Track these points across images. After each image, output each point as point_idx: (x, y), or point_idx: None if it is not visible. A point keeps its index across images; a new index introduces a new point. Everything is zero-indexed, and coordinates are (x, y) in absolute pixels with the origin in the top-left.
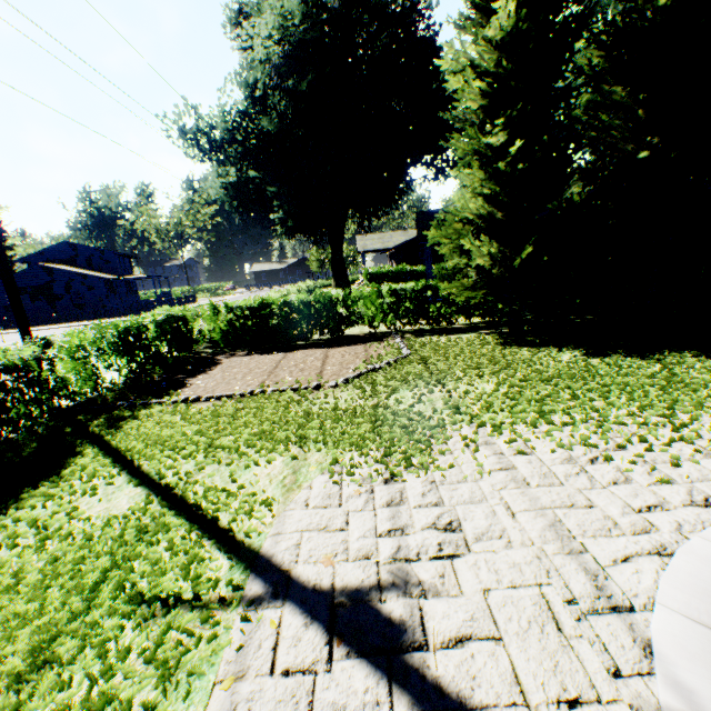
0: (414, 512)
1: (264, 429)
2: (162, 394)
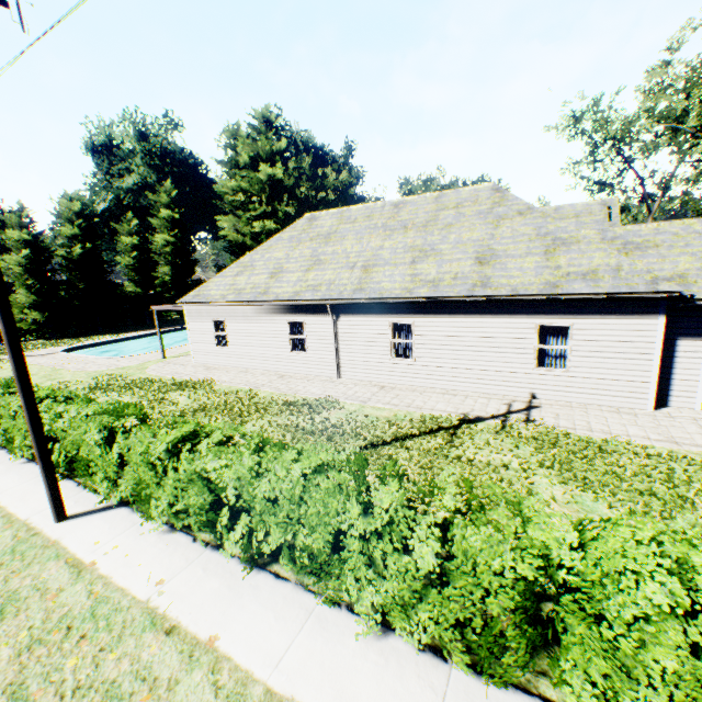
0: (29, 354)
1: None
2: None
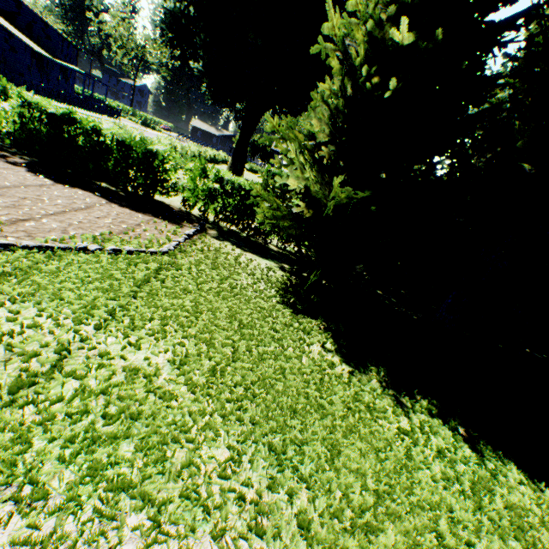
0: None
1: None
2: None
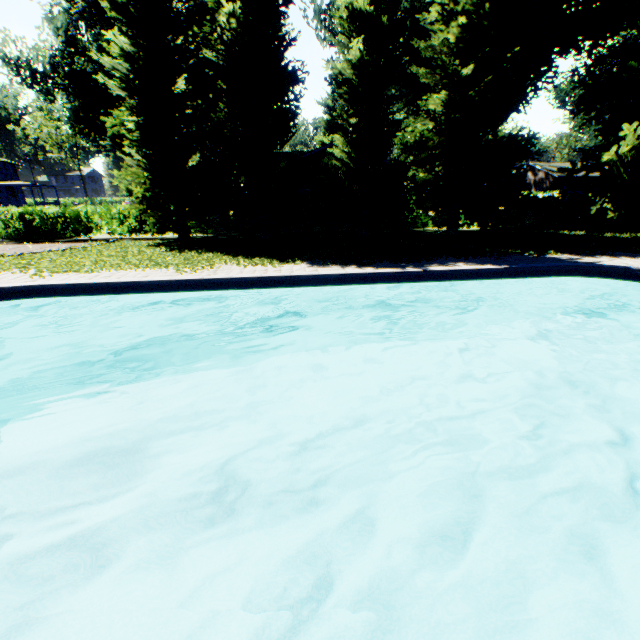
0: None
1: None
2: None
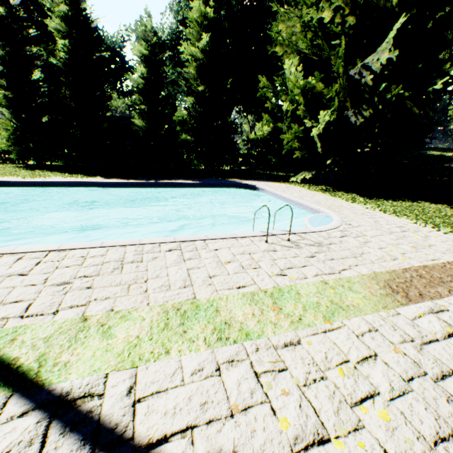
0: None
1: None
2: None
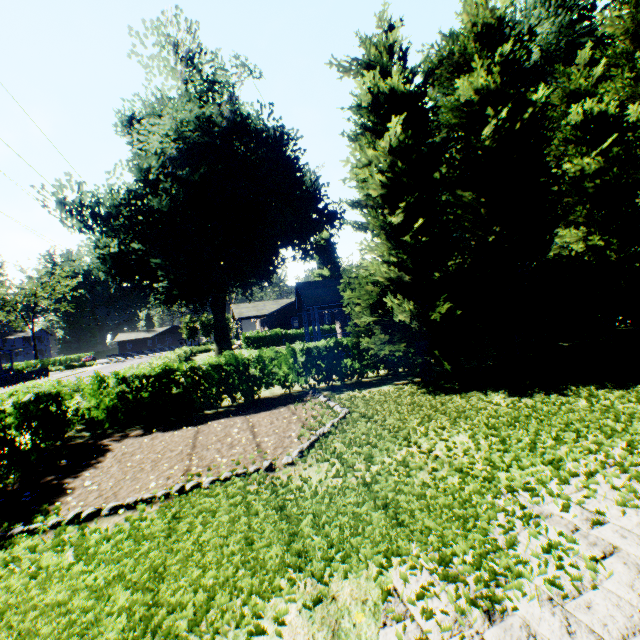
0: None
1: (233, 550)
2: (27, 514)
